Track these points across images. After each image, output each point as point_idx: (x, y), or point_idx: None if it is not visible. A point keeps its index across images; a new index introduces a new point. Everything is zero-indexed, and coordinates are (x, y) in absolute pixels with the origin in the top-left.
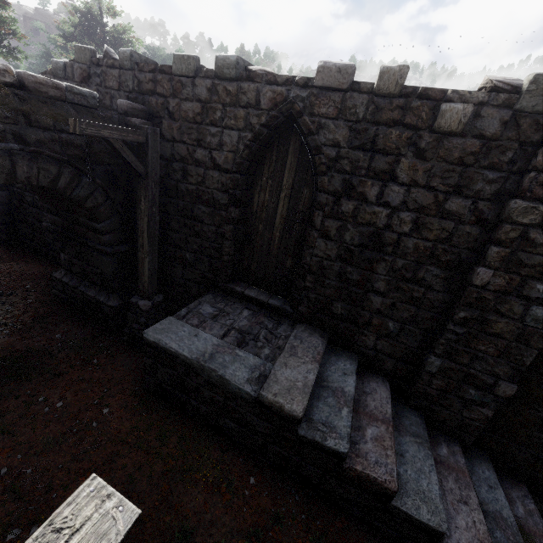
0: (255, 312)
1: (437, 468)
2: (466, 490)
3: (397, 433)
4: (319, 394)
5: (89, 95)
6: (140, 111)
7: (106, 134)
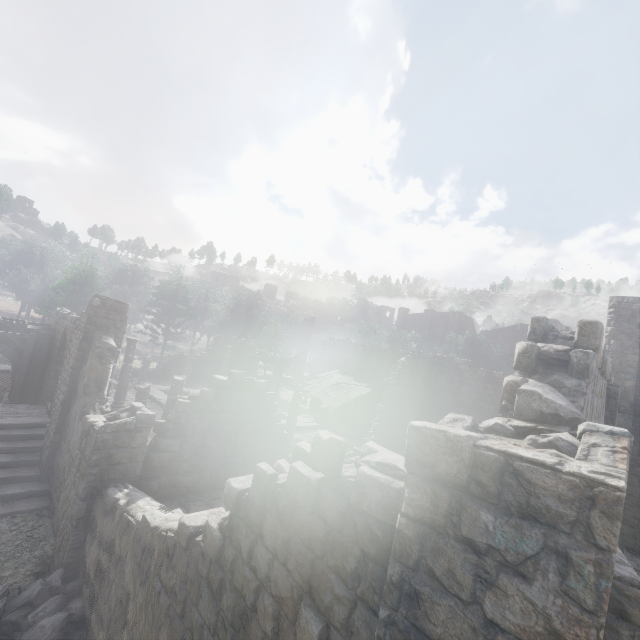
0: (40, 412)
1: (9, 470)
2: (3, 475)
3: (13, 455)
4: (0, 430)
5: (24, 324)
6: (49, 329)
7: (8, 335)
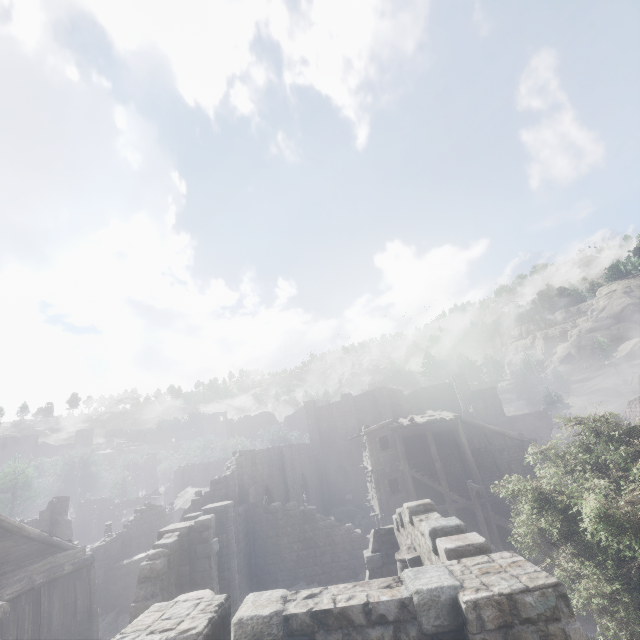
0: None
1: None
2: None
3: None
4: None
5: None
6: None
7: None
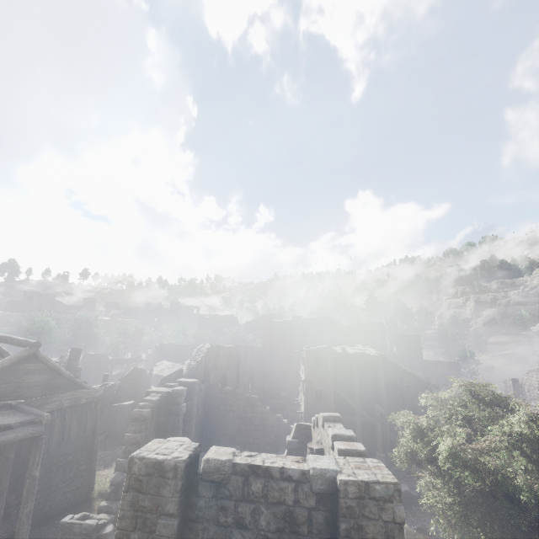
0: None
1: None
2: None
3: None
4: None
5: None
6: None
7: None
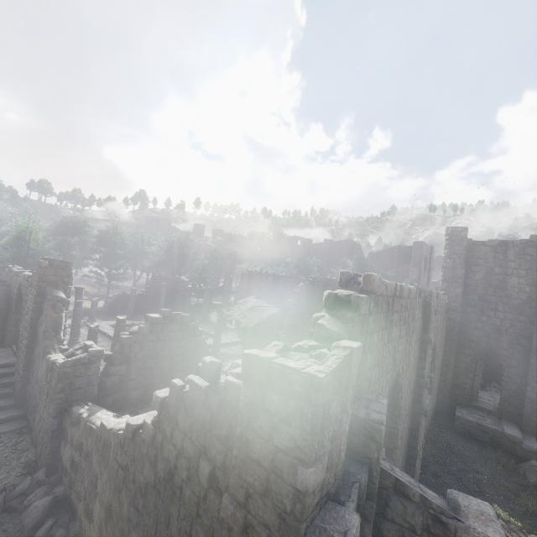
0: (7, 354)
1: None
2: None
3: None
4: None
5: None
6: (5, 285)
7: None
